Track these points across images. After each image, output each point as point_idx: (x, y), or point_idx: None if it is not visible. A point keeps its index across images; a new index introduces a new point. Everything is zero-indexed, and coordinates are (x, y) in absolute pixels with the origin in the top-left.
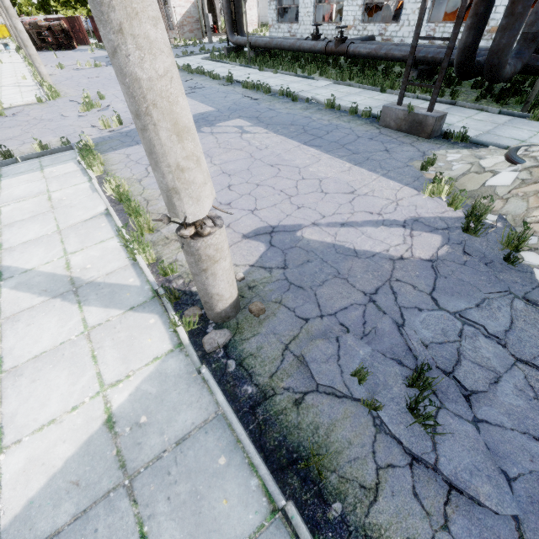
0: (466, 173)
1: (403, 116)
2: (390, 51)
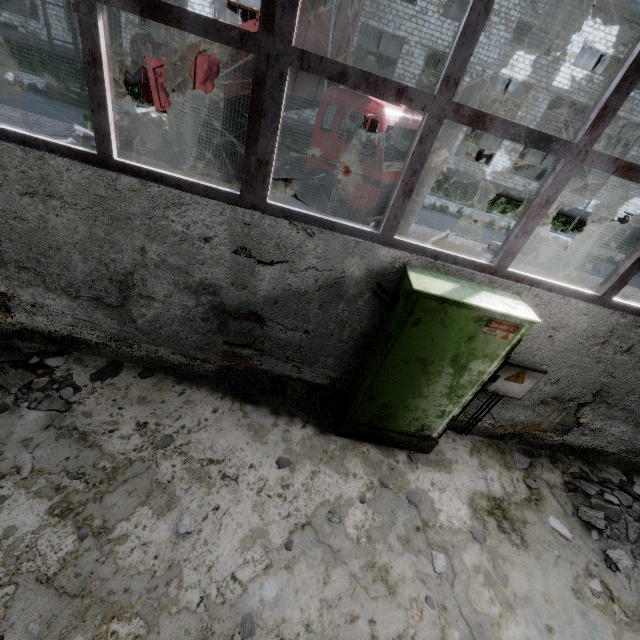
0: None
1: (65, 92)
2: (39, 45)
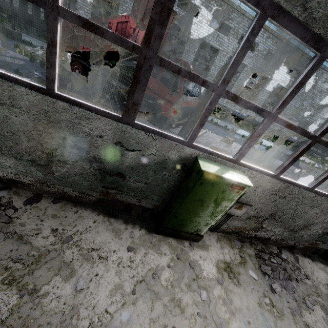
0: (31, 51)
1: (2, 28)
2: None
